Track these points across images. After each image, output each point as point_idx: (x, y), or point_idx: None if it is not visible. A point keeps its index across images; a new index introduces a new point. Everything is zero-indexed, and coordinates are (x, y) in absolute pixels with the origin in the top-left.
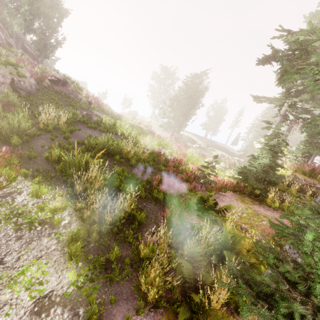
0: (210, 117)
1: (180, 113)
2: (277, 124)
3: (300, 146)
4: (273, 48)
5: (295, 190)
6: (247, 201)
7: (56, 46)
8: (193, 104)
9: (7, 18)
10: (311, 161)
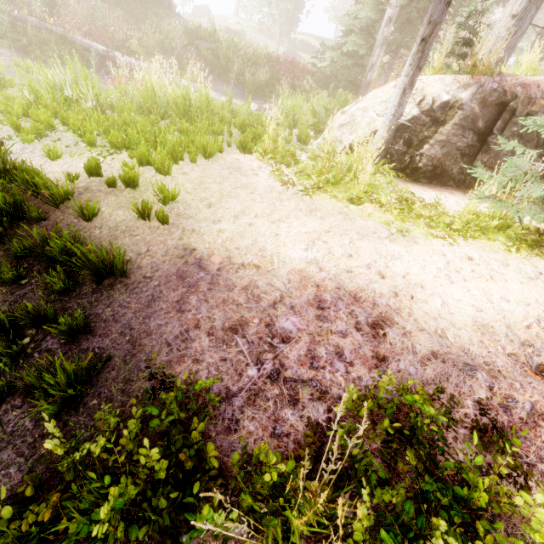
0: None
1: None
2: None
3: None
4: None
5: None
6: None
7: None
8: None
9: None
10: None
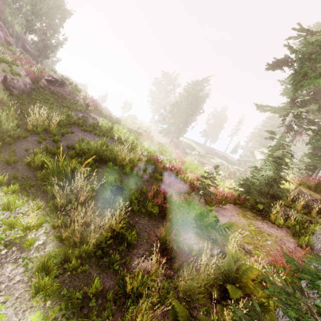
0: (210, 124)
1: (180, 119)
2: (281, 134)
3: (304, 158)
4: (291, 48)
5: (300, 206)
6: (249, 215)
7: (57, 47)
8: (194, 111)
9: (8, 17)
10: (315, 174)
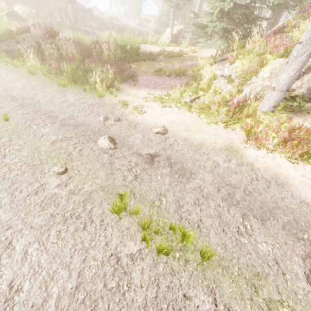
0: None
1: None
2: None
3: None
4: None
5: None
6: None
7: None
8: None
9: None
10: None
